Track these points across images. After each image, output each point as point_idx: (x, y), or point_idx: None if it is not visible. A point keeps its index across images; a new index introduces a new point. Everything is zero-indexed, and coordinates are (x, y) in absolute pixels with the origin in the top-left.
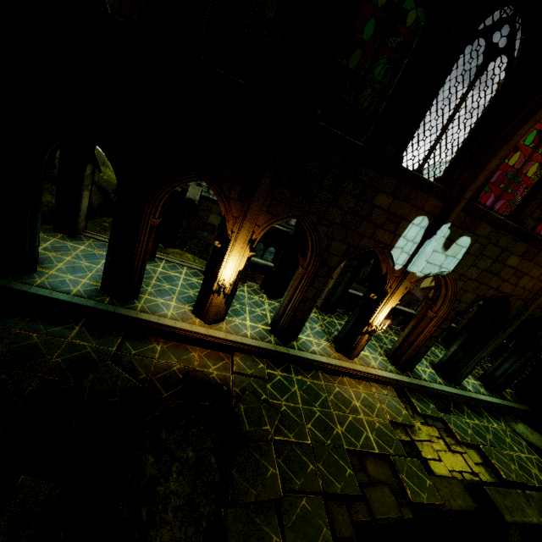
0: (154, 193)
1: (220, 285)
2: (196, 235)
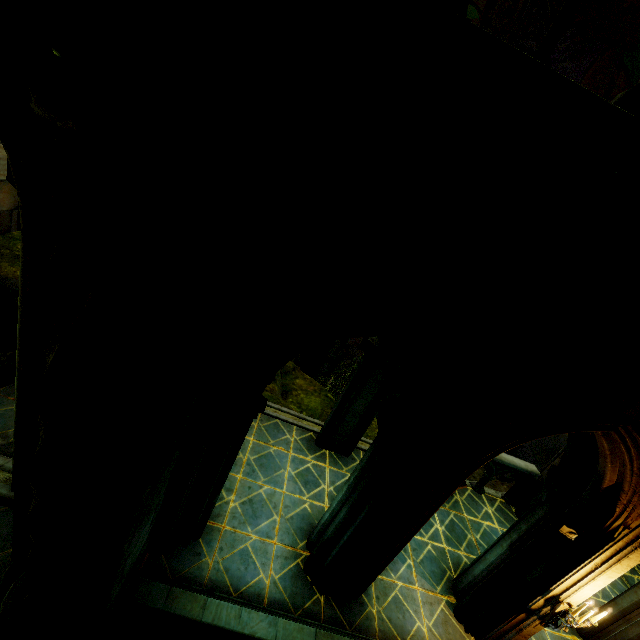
0: (490, 453)
1: (566, 622)
2: (350, 354)
